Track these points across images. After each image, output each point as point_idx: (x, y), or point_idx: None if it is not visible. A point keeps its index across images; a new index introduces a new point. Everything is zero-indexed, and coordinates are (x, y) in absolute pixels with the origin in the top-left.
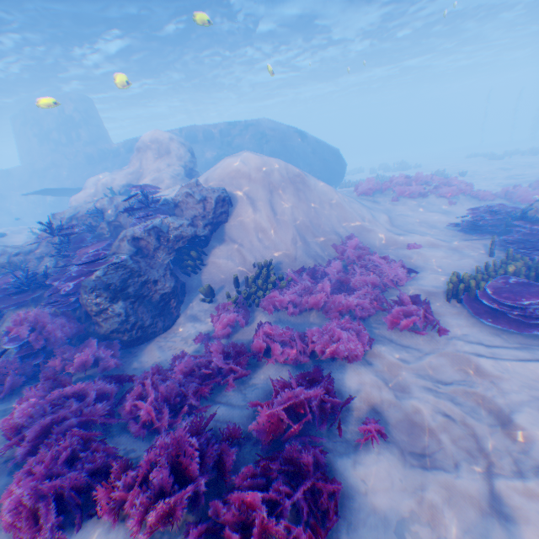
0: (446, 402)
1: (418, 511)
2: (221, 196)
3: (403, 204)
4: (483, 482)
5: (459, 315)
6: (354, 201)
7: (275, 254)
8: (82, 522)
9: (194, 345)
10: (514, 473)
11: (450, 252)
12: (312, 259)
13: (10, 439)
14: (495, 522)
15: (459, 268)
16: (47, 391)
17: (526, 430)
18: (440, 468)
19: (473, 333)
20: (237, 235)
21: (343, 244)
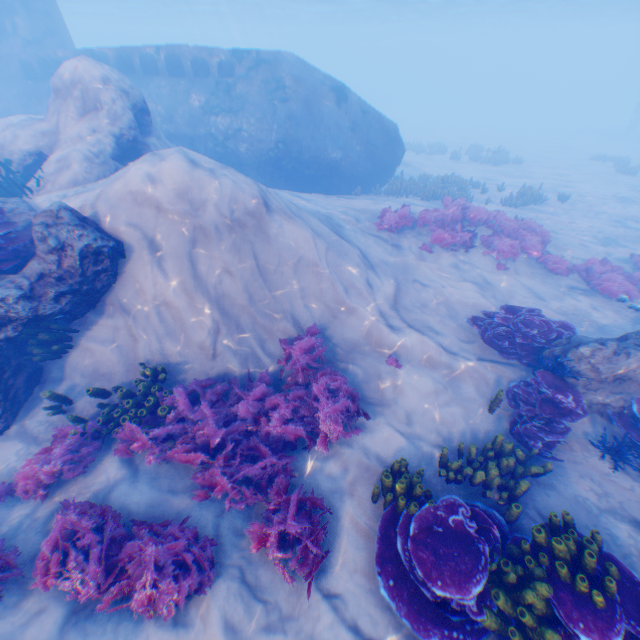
0: None
1: None
2: (94, 248)
3: (435, 259)
4: None
5: (368, 543)
6: (354, 253)
7: (180, 348)
8: None
9: None
10: None
11: (443, 383)
12: (238, 359)
13: None
14: None
15: (434, 424)
16: None
17: None
18: None
19: (360, 597)
20: (126, 307)
21: (295, 339)
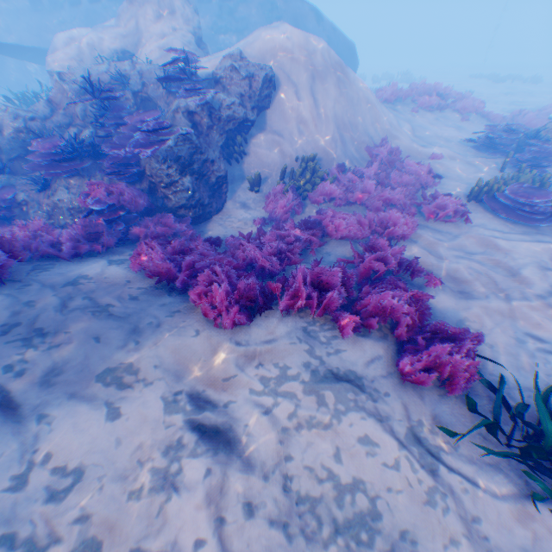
0: (476, 265)
1: (466, 316)
2: (268, 76)
3: (422, 116)
4: (503, 303)
5: (478, 213)
6: (382, 106)
7: (316, 151)
8: (253, 318)
9: (255, 227)
10: (521, 298)
11: (467, 165)
12: (347, 160)
13: (154, 274)
14: (511, 319)
15: (475, 179)
16: (159, 245)
17: (529, 279)
18: (476, 297)
19: (490, 225)
20: (278, 125)
21: (375, 148)
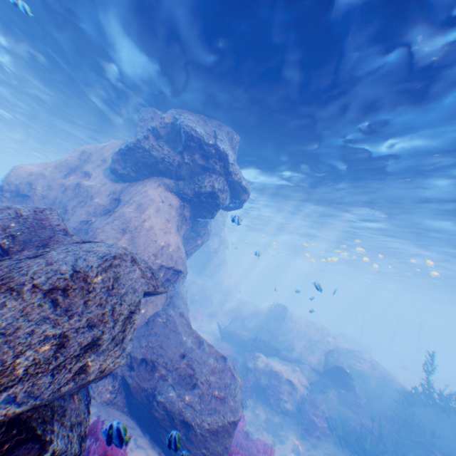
0: None
1: None
2: None
3: None
4: None
5: None
6: None
7: None
8: None
9: None
10: None
11: None
12: None
13: None
14: None
15: None
16: None
17: None
18: None
19: None
20: None
21: None
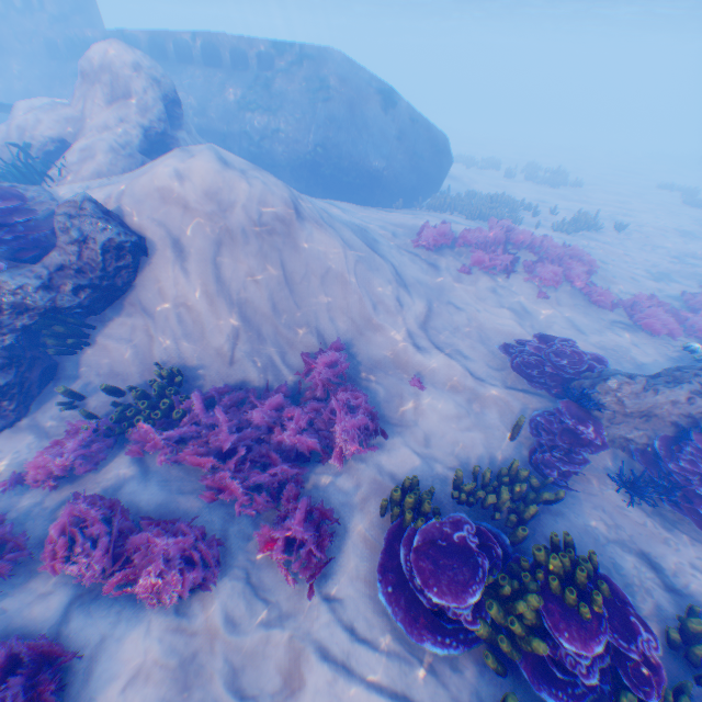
0: None
1: None
2: (117, 243)
3: (473, 282)
4: None
5: (372, 554)
6: (386, 268)
7: (198, 352)
8: None
9: None
10: None
11: (466, 408)
12: (257, 369)
13: None
14: None
15: (452, 447)
16: None
17: None
18: None
19: (360, 602)
20: (145, 306)
21: (317, 352)
